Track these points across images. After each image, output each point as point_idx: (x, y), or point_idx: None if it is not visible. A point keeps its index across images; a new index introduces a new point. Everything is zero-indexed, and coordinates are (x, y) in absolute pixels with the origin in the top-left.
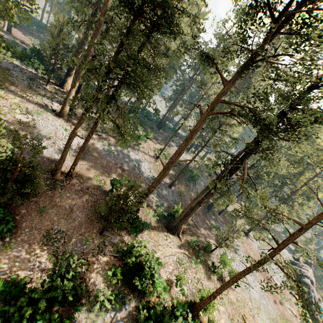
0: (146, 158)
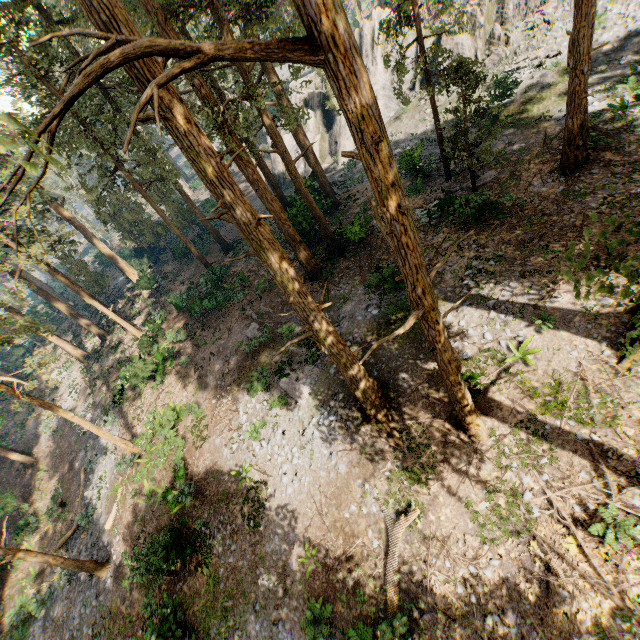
0: None
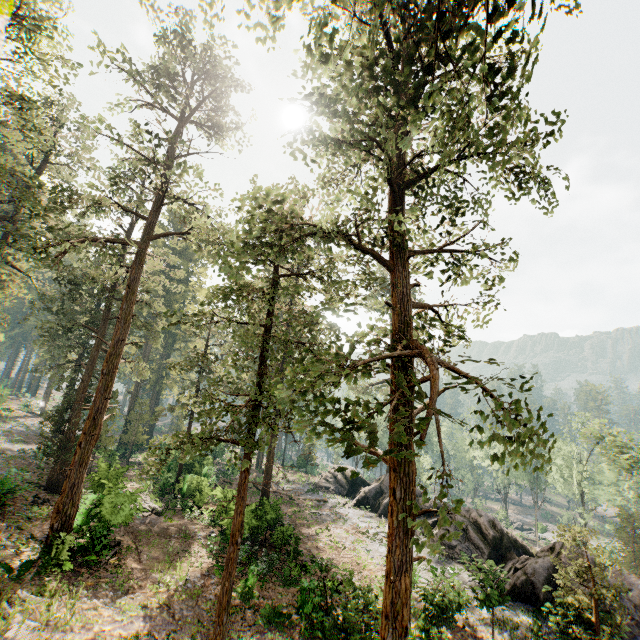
0: (36, 420)
